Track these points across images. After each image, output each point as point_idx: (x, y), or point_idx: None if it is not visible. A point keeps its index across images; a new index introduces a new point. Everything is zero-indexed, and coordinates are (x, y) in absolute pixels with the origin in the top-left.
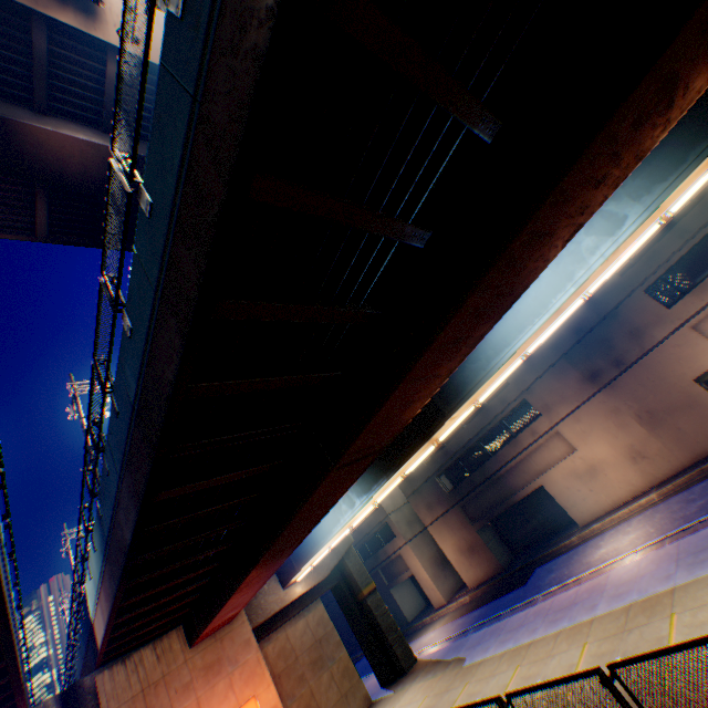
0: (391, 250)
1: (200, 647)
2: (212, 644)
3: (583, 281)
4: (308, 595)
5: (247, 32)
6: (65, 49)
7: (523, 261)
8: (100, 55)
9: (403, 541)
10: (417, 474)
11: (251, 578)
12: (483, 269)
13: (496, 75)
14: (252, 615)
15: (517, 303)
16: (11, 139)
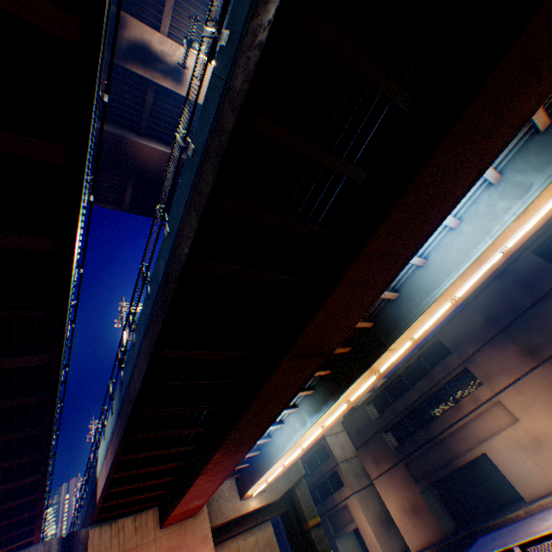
0: (338, 186)
1: (168, 530)
2: (178, 530)
3: (498, 234)
4: (260, 513)
5: (257, 37)
6: (162, 102)
7: (434, 191)
8: (179, 105)
9: (350, 491)
10: (366, 427)
11: (216, 460)
12: (401, 190)
13: (409, 69)
14: (212, 515)
15: (444, 254)
16: (123, 148)
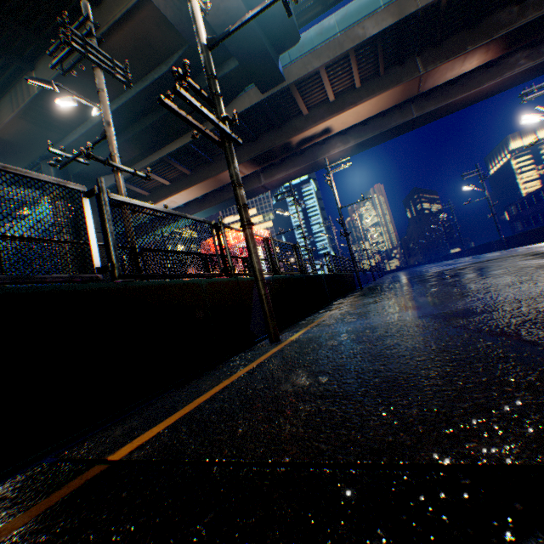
0: None
1: None
2: None
3: None
4: None
5: None
6: None
7: None
8: None
9: None
10: None
11: None
12: None
13: None
14: None
15: None
16: (318, 164)
